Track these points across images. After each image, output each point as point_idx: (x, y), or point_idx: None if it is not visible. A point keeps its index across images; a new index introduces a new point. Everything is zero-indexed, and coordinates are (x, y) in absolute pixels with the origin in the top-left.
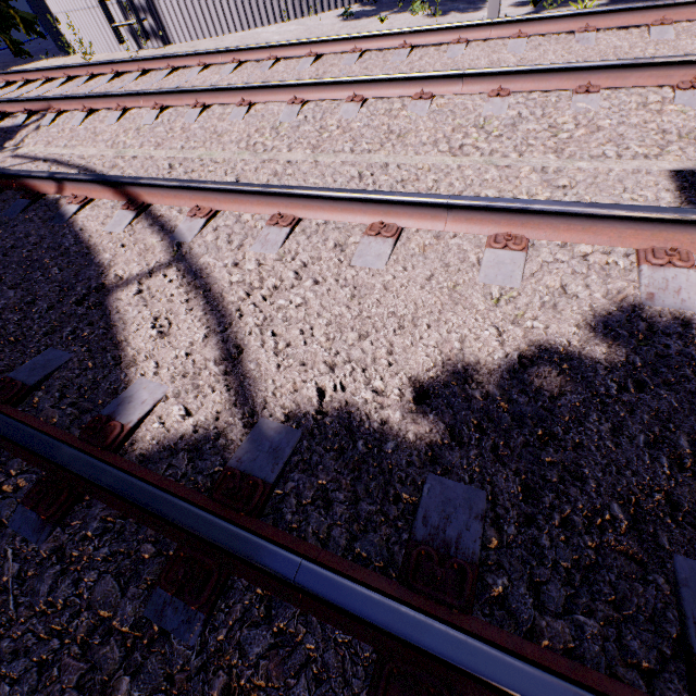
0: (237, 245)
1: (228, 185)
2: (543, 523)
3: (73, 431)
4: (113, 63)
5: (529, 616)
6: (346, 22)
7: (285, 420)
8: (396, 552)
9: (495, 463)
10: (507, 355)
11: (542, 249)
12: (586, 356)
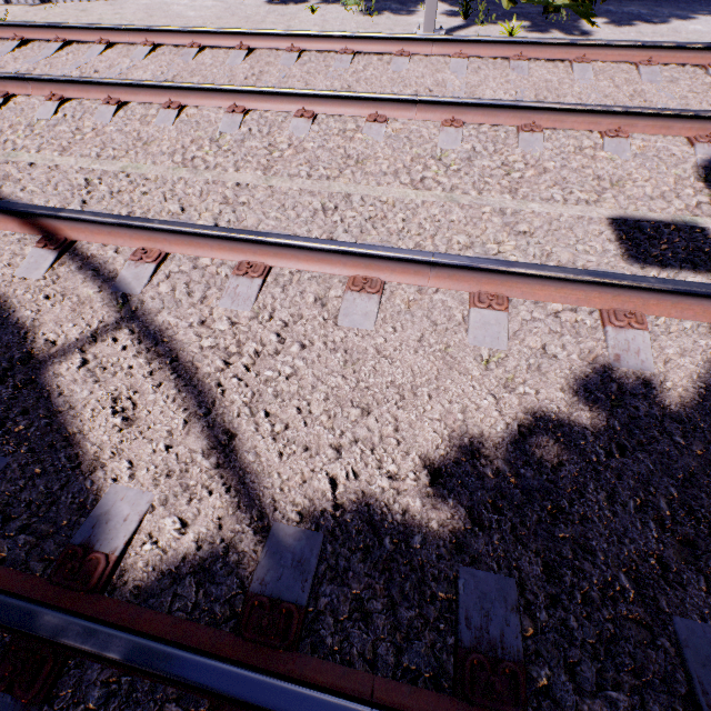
0: (201, 299)
1: (182, 226)
2: (568, 604)
3: (35, 568)
4: None
5: (573, 703)
6: (272, 5)
7: (302, 522)
8: (445, 661)
9: (517, 546)
10: (508, 425)
11: (520, 307)
12: (575, 422)
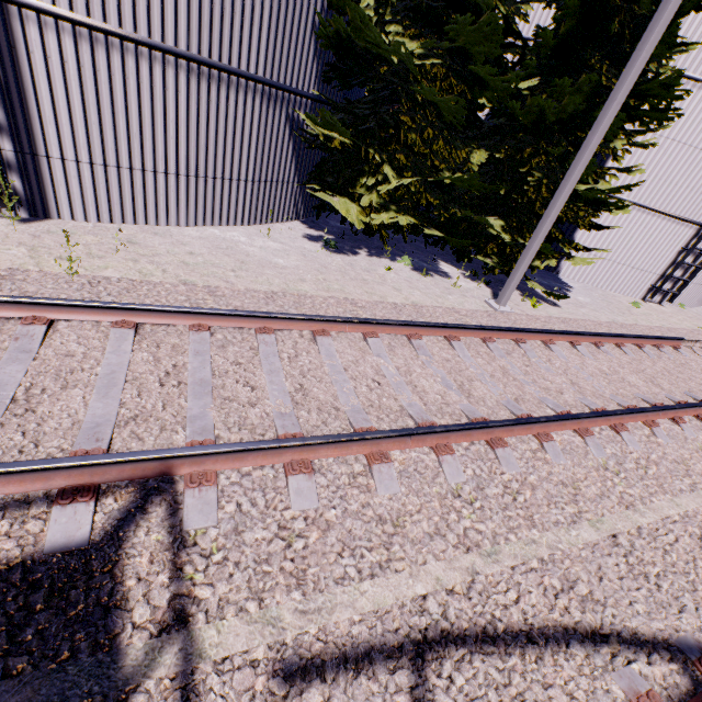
0: None
1: None
2: None
3: None
4: (119, 308)
5: None
6: (337, 254)
7: None
8: None
9: None
10: None
11: None
12: None
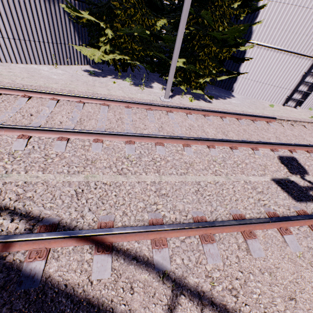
0: (199, 261)
1: (179, 226)
2: None
3: None
4: None
5: None
6: (92, 76)
7: None
8: None
9: None
10: None
11: (291, 229)
12: None
